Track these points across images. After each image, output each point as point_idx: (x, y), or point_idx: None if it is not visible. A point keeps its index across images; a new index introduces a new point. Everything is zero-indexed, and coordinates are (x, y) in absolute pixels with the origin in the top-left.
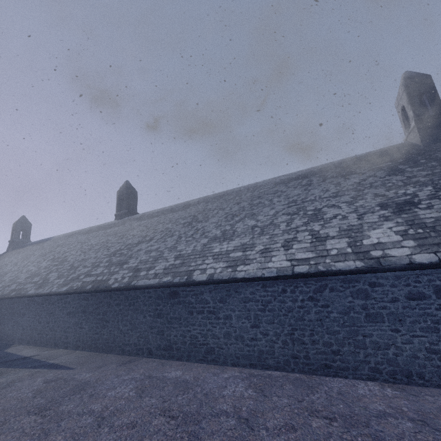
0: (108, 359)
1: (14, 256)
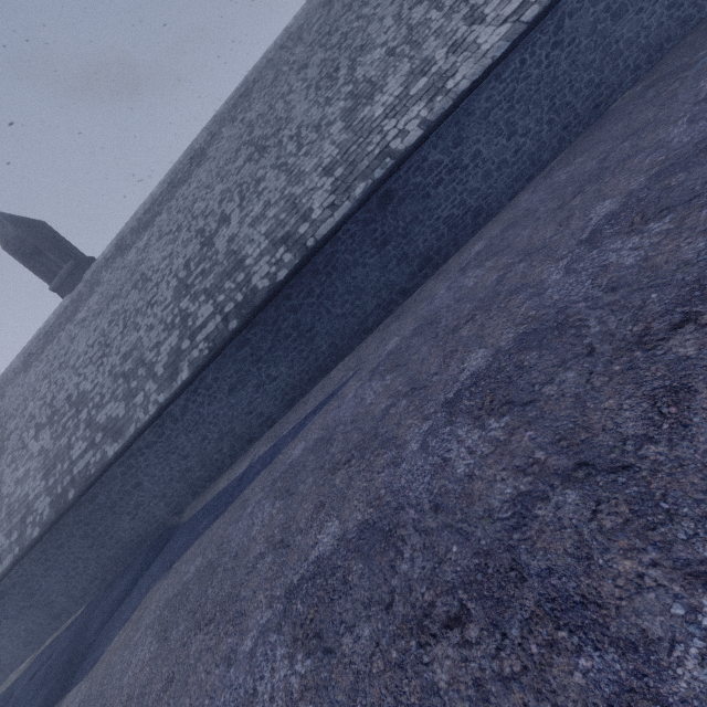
0: (366, 345)
1: None
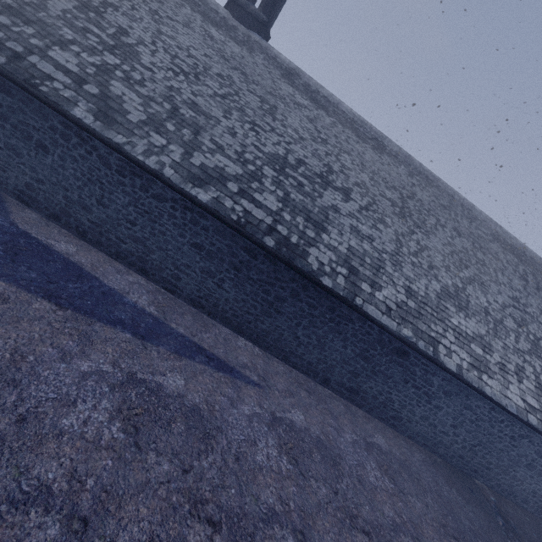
0: (277, 368)
1: None
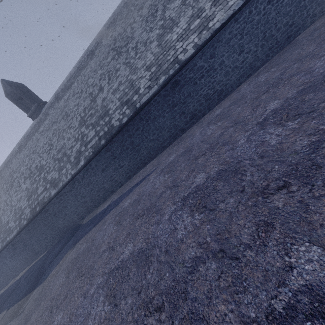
0: (163, 155)
1: None
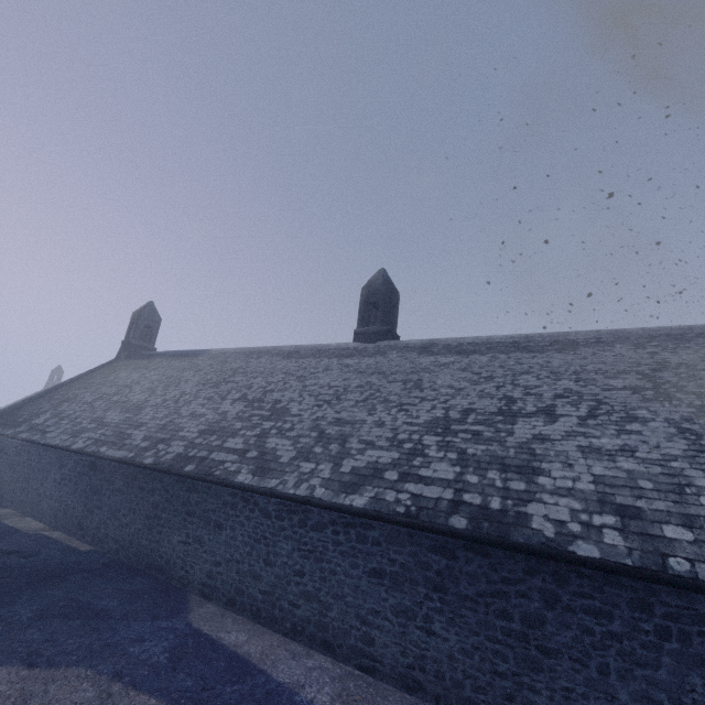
0: None
1: (137, 372)
